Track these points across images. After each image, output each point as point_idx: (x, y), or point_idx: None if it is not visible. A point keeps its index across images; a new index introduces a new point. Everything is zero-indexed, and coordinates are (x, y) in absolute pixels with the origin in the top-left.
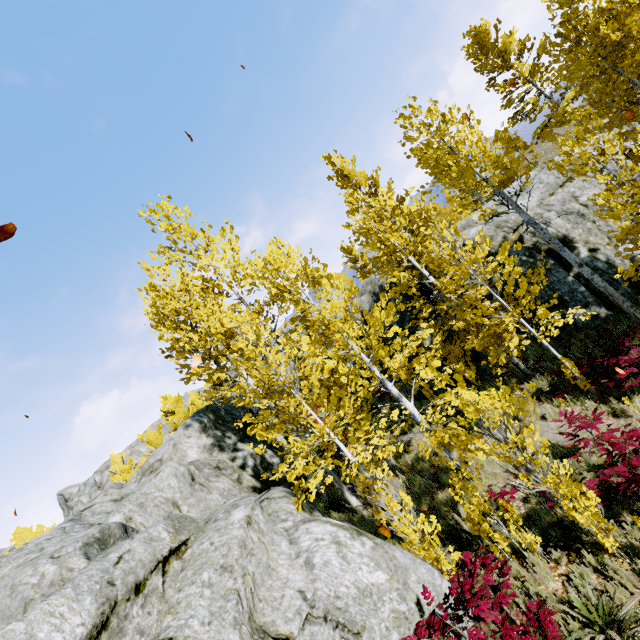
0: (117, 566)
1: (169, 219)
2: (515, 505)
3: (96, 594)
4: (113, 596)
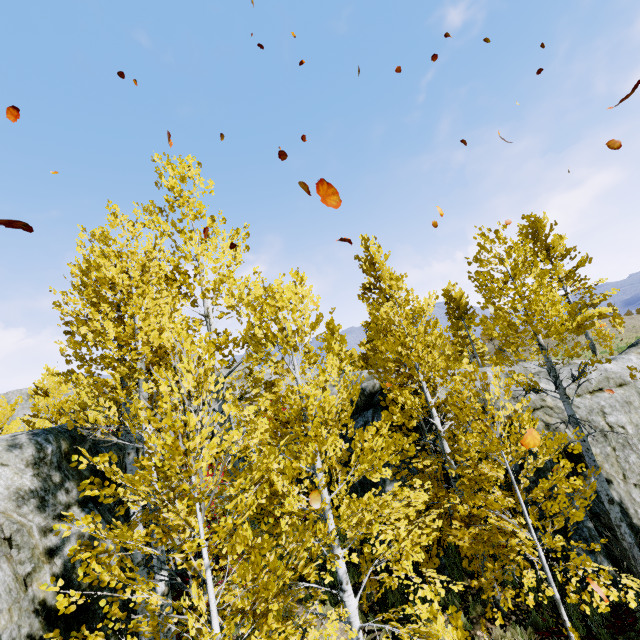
0: None
1: (183, 180)
2: None
3: None
4: None
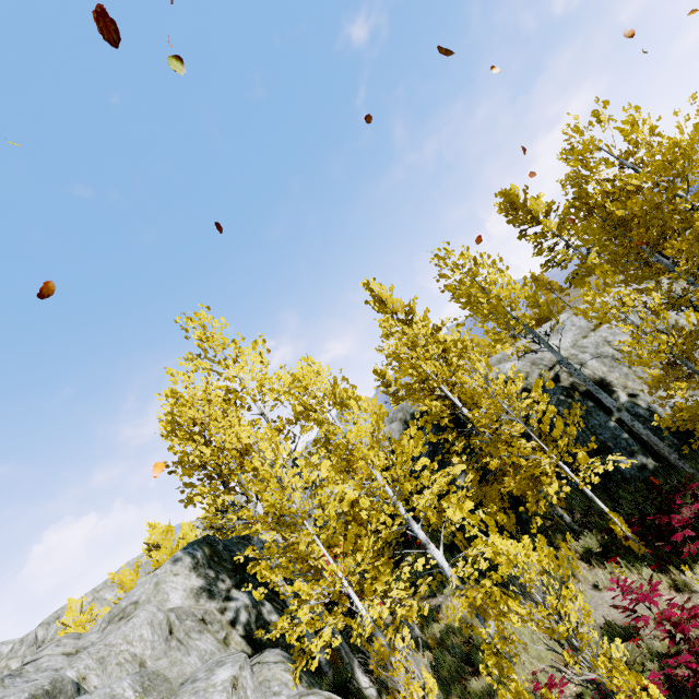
0: None
1: (204, 328)
2: None
3: None
4: None
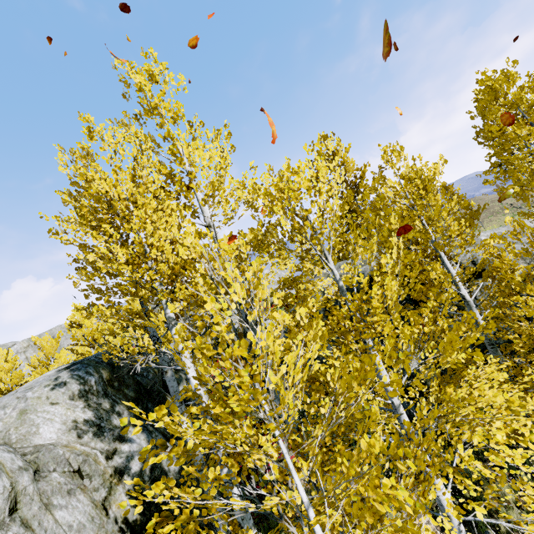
0: None
1: (152, 78)
2: None
3: None
4: None
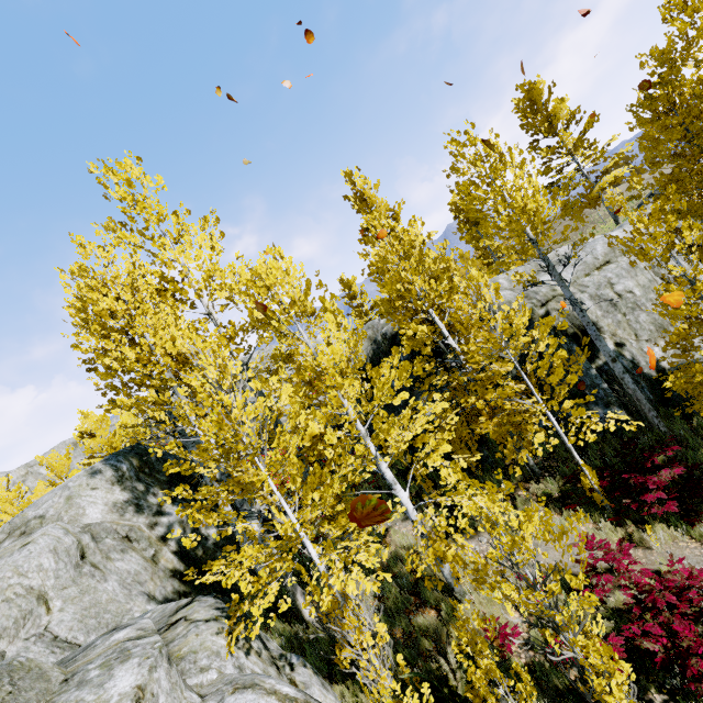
0: None
1: (131, 185)
2: (514, 650)
3: None
4: None
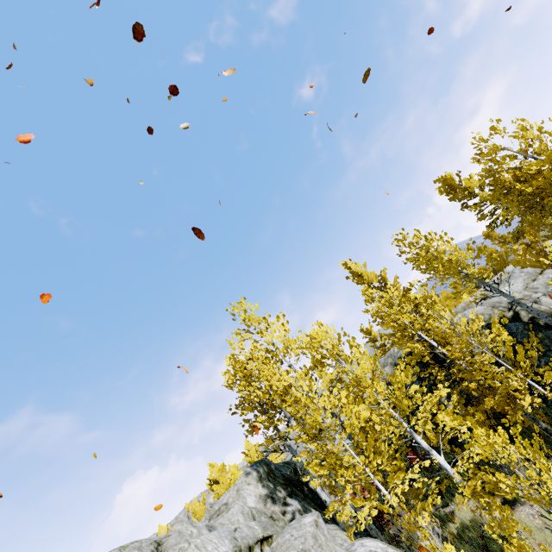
0: (235, 532)
1: (246, 311)
2: None
3: (230, 540)
4: (239, 545)
